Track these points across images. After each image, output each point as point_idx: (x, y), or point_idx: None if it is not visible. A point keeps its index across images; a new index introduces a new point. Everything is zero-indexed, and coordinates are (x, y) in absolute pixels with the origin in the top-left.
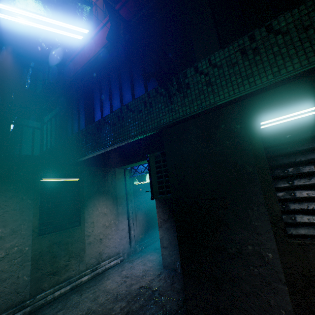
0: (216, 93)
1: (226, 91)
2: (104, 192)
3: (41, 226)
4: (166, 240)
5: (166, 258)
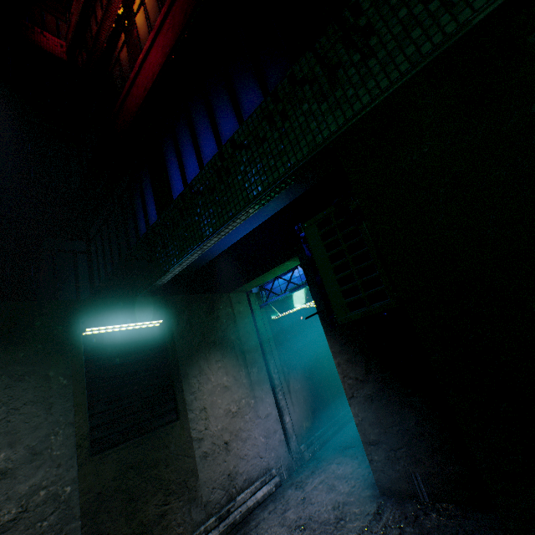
0: (458, 4)
1: None
2: (216, 343)
3: (95, 433)
4: (373, 427)
5: (381, 468)
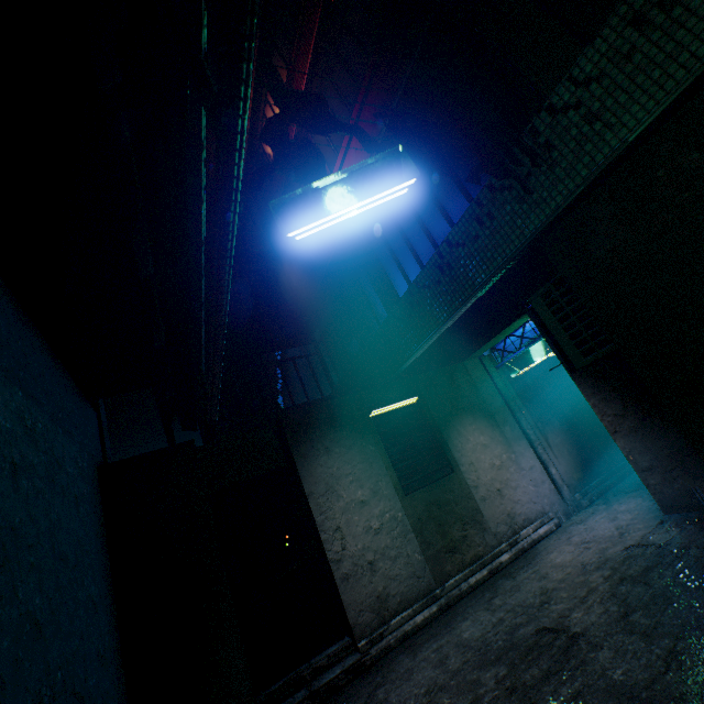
0: (615, 125)
1: (635, 109)
2: (465, 409)
3: (400, 482)
4: (643, 455)
5: (659, 490)
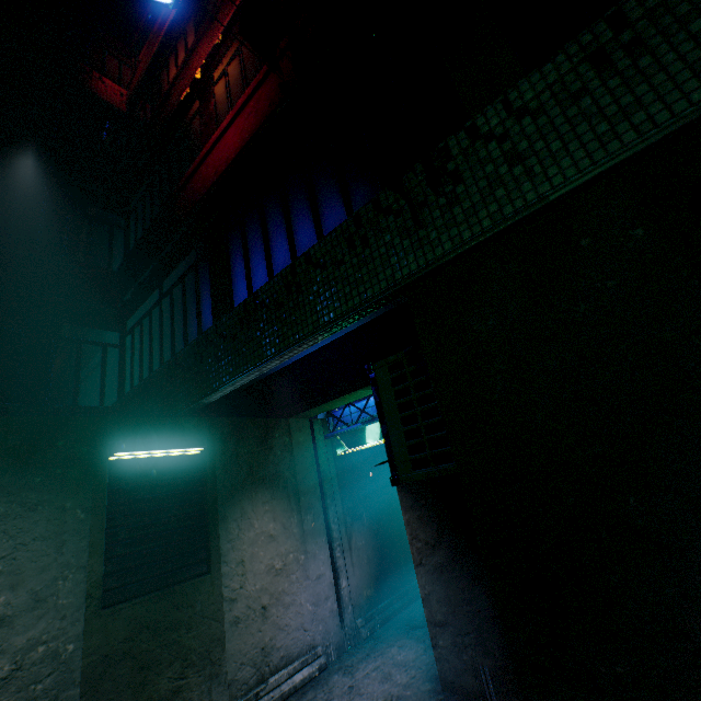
0: (538, 175)
1: (567, 163)
2: (266, 480)
3: (109, 581)
4: (441, 603)
5: (446, 657)
